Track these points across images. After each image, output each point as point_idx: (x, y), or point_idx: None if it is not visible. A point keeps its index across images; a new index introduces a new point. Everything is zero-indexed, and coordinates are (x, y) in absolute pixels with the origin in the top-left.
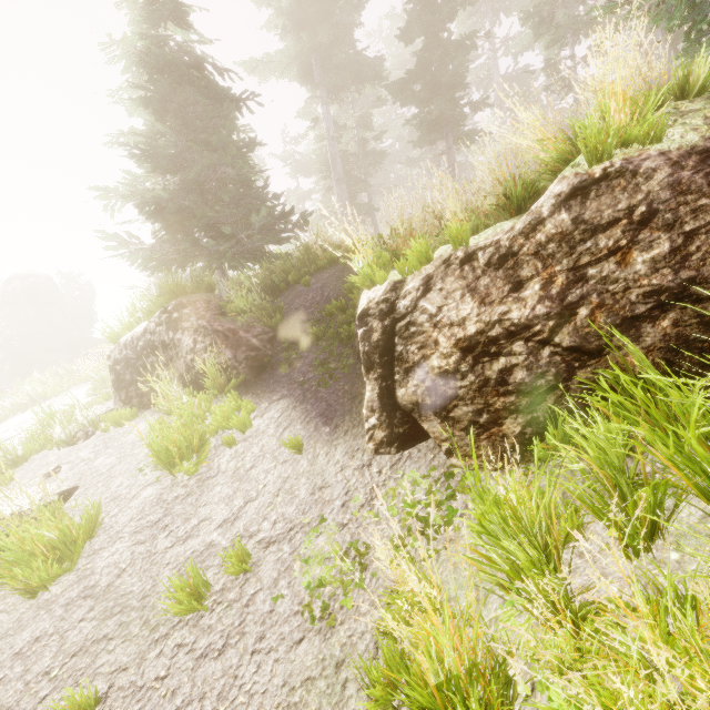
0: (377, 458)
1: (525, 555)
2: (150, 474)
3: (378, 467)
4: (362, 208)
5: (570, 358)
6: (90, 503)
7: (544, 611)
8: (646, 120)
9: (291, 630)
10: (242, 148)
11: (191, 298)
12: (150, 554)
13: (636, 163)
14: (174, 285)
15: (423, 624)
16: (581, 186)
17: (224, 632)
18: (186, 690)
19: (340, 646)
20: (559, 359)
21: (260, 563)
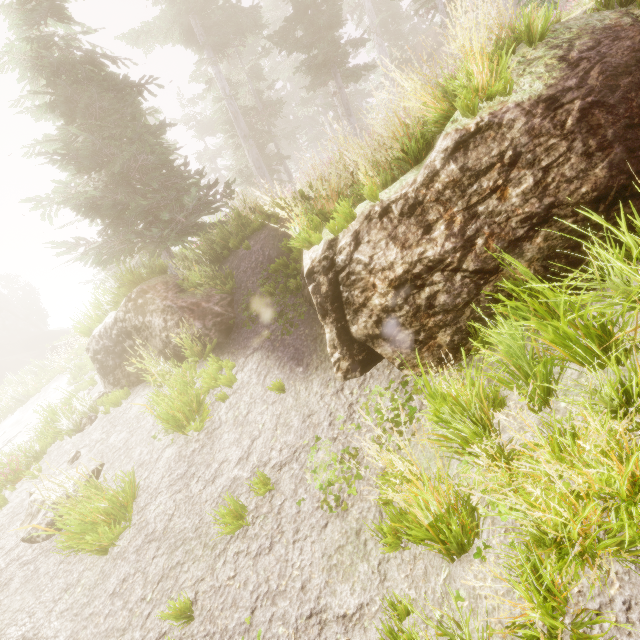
0: (347, 383)
1: (469, 429)
2: (164, 438)
3: (350, 390)
4: (272, 158)
5: (476, 279)
6: (123, 473)
7: (486, 461)
8: (501, 78)
9: (317, 520)
10: (154, 132)
11: (150, 284)
12: (188, 498)
13: (499, 116)
14: (131, 275)
15: (411, 489)
16: (462, 141)
17: (268, 535)
18: (254, 579)
19: (355, 520)
20: (469, 281)
21: (278, 481)
